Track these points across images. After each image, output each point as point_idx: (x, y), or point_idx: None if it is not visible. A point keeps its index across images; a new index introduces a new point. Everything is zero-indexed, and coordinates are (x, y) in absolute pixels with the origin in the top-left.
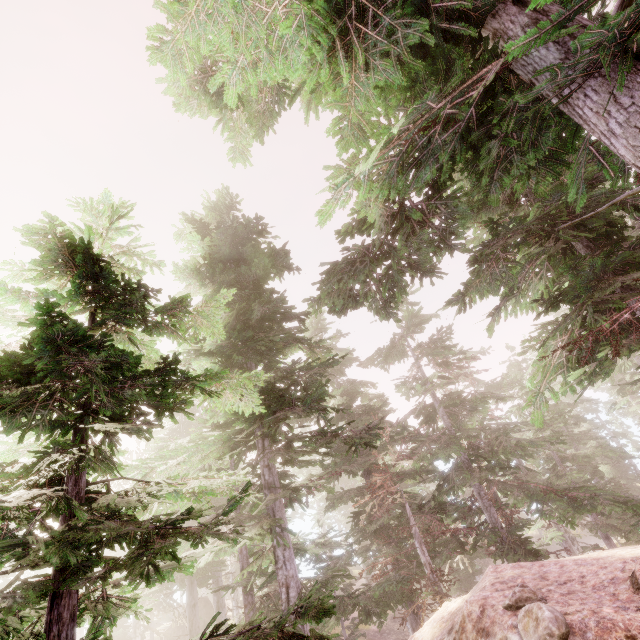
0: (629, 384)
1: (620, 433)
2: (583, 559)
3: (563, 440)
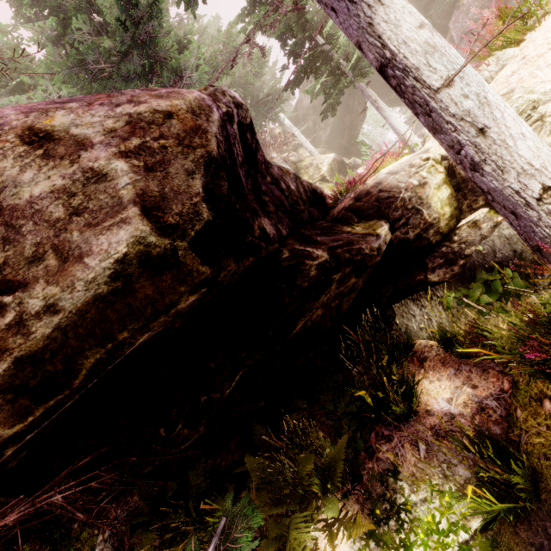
0: None
1: None
2: None
3: None
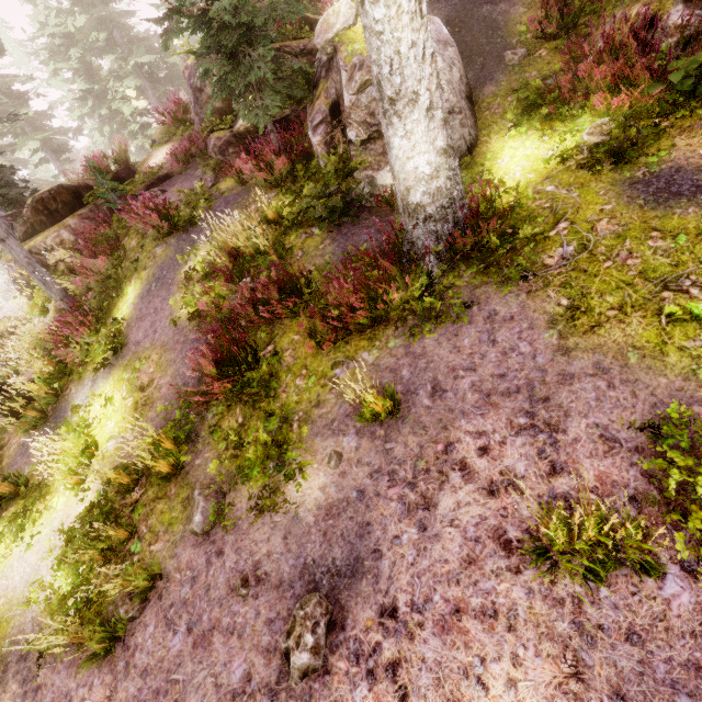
0: None
1: None
2: None
3: None
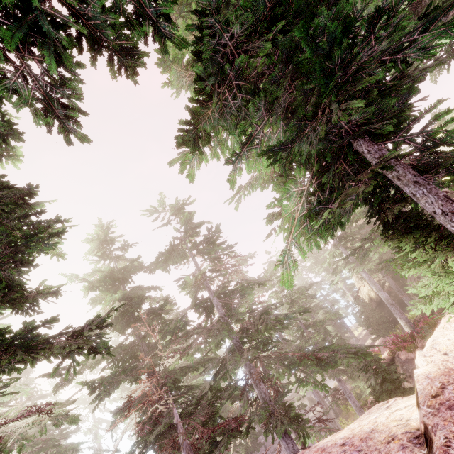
0: (344, 259)
1: (334, 303)
2: (350, 442)
3: (308, 309)
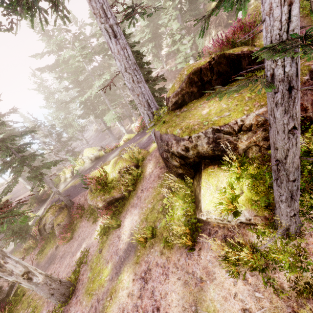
0: None
1: None
2: None
3: None
